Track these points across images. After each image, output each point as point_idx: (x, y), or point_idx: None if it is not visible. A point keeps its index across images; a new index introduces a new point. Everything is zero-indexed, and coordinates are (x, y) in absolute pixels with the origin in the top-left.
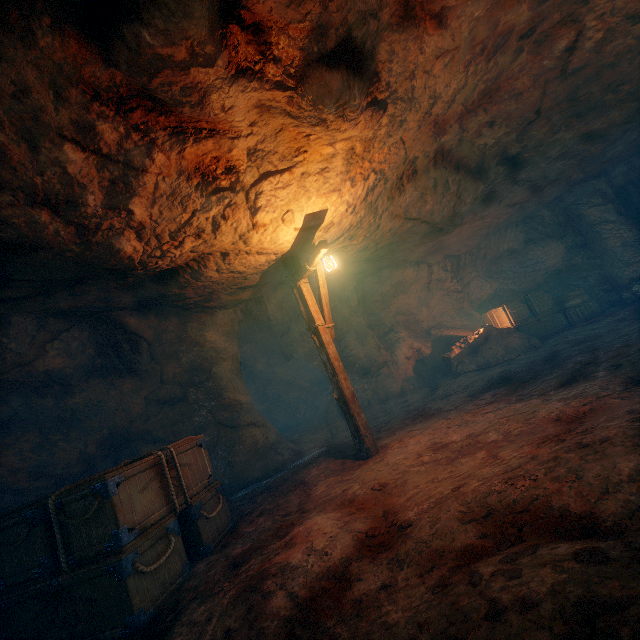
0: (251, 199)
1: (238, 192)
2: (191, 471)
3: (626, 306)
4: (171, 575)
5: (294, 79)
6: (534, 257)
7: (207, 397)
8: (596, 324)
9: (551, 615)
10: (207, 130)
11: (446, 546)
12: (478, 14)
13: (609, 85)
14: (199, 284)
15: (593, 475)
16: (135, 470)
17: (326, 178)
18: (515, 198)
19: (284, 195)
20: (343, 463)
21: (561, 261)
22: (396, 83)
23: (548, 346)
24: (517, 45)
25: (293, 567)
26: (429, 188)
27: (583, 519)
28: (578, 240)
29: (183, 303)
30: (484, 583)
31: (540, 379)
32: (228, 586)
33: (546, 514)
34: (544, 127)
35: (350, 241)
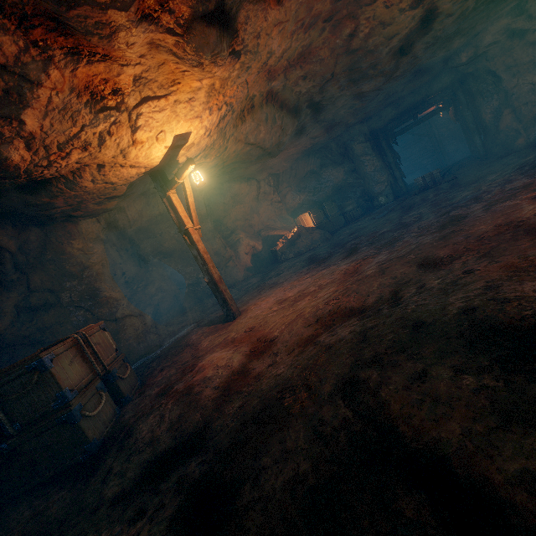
0: (133, 119)
1: (123, 112)
2: (102, 348)
3: (375, 210)
4: (108, 417)
5: (182, 28)
6: (326, 177)
7: (82, 299)
8: (361, 222)
9: (351, 338)
10: (101, 55)
11: (299, 339)
12: (302, 0)
13: (371, 64)
14: (72, 193)
15: (363, 291)
16: (61, 349)
17: (192, 106)
18: (316, 133)
19: (160, 118)
20: (216, 327)
21: (342, 180)
22: (248, 40)
23: (336, 237)
24: (322, 25)
25: (210, 377)
26: (263, 120)
27: (360, 309)
28: (351, 166)
29: (50, 212)
30: (322, 342)
31: (333, 256)
32: (166, 401)
33: (344, 312)
34: (335, 85)
35: (205, 159)
